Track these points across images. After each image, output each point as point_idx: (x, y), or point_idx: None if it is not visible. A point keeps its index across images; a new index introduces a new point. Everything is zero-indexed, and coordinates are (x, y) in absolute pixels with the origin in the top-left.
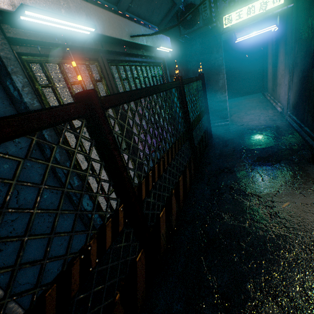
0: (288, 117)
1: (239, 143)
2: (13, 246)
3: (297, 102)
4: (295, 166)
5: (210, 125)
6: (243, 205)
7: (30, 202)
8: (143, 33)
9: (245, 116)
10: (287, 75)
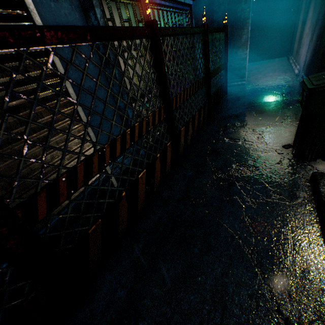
0: (301, 78)
1: (250, 98)
2: (93, 130)
3: (310, 61)
4: (289, 113)
5: (227, 81)
6: (241, 134)
7: (100, 106)
8: None
9: (262, 77)
10: (310, 33)
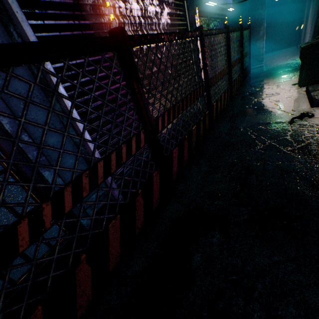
0: None
1: (269, 72)
2: None
3: None
4: (296, 74)
5: (250, 64)
6: (266, 86)
7: None
8: (223, 1)
9: (276, 61)
10: (310, 24)
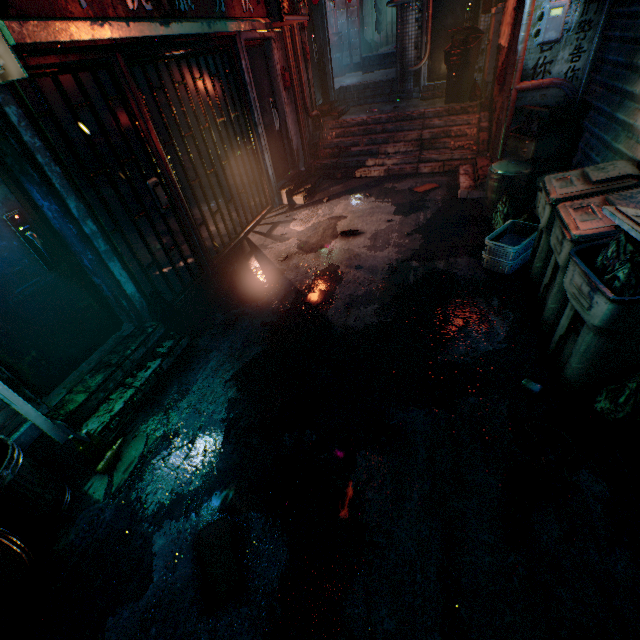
0: None
1: None
2: None
3: None
4: None
5: None
6: None
7: None
8: None
9: None
10: None
